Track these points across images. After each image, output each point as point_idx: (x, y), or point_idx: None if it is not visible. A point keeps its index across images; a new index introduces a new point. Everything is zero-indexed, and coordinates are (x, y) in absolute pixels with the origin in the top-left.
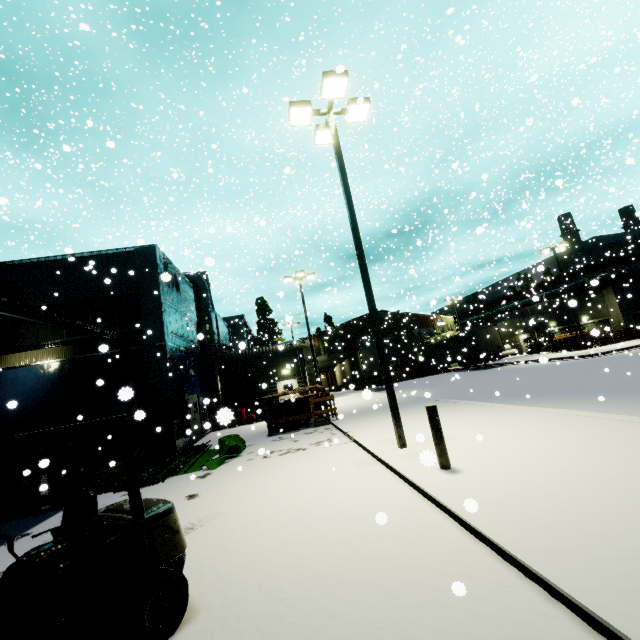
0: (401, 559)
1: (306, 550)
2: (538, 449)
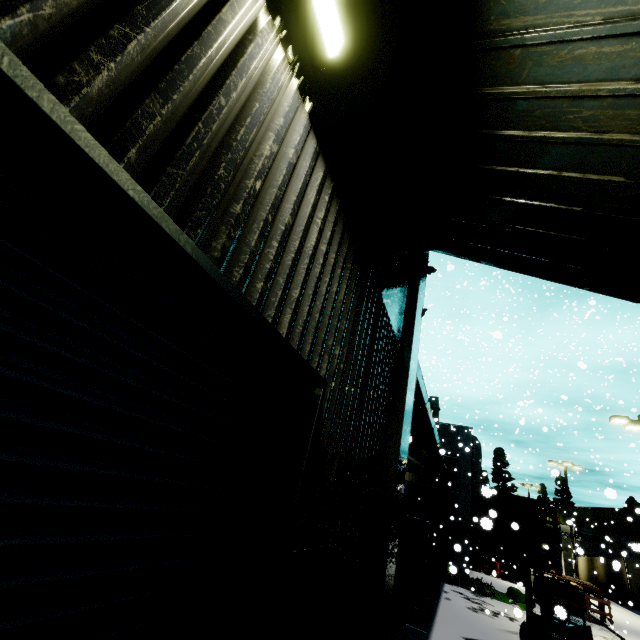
0: None
1: None
2: None
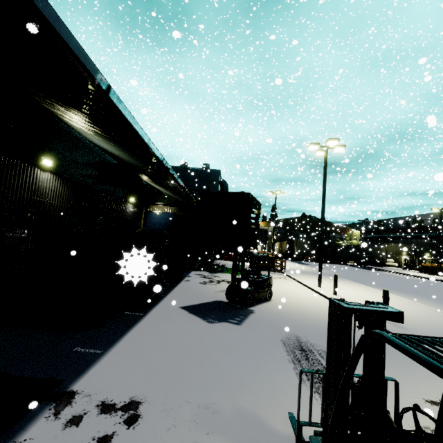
0: (320, 304)
1: (293, 298)
2: (368, 298)
